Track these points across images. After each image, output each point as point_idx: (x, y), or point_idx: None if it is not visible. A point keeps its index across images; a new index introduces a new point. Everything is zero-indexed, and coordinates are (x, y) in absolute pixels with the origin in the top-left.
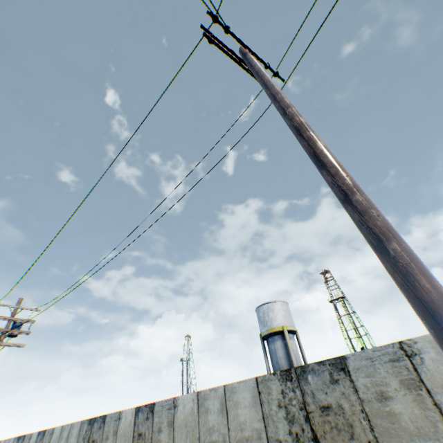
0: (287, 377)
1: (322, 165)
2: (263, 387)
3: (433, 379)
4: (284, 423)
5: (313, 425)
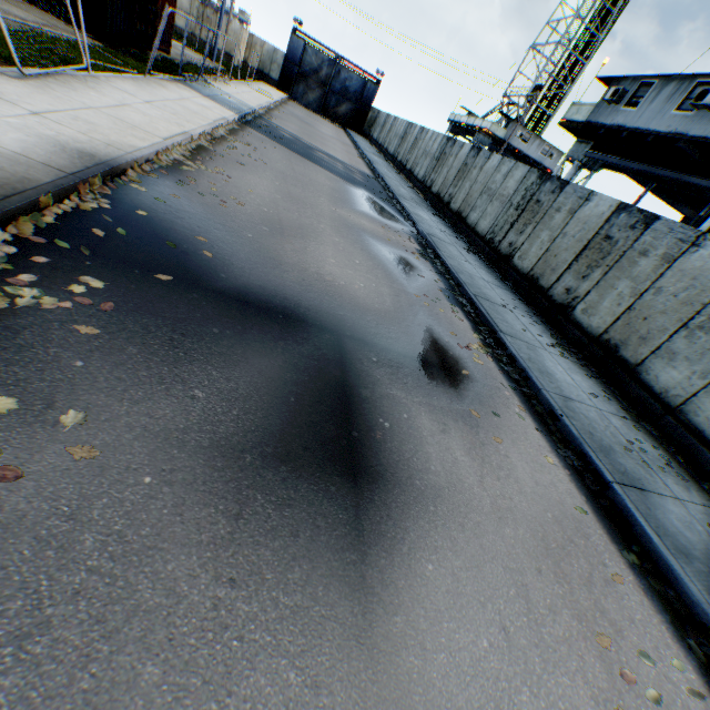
0: (202, 6)
1: (232, 3)
2: (194, 2)
3: (231, 29)
4: (196, 14)
5: (204, 20)
